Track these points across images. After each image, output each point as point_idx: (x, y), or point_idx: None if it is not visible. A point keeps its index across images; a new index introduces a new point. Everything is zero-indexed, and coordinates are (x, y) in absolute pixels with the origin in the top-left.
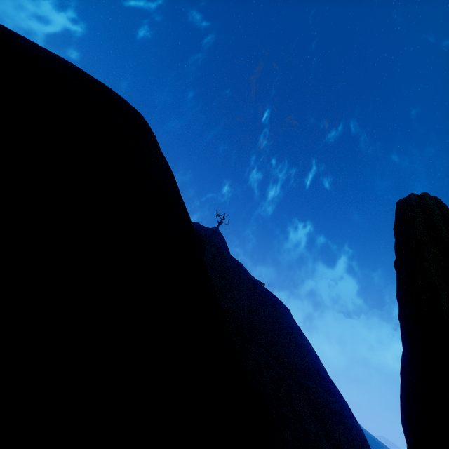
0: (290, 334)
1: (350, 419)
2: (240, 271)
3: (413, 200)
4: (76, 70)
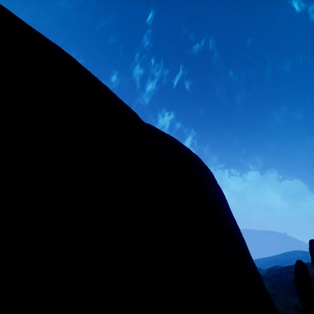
0: None
1: None
2: None
3: None
4: (211, 175)
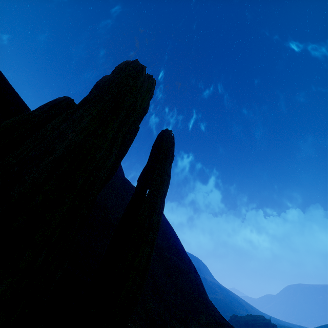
0: (160, 225)
1: (193, 273)
2: (125, 184)
3: (54, 99)
4: None
